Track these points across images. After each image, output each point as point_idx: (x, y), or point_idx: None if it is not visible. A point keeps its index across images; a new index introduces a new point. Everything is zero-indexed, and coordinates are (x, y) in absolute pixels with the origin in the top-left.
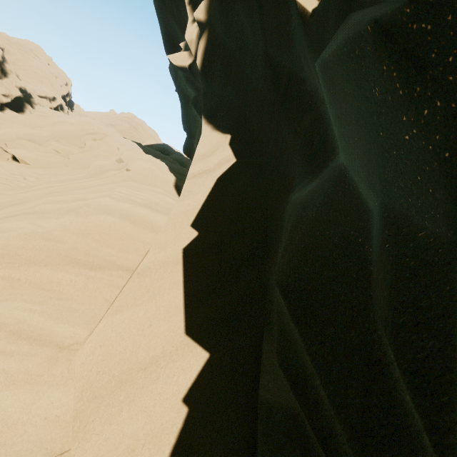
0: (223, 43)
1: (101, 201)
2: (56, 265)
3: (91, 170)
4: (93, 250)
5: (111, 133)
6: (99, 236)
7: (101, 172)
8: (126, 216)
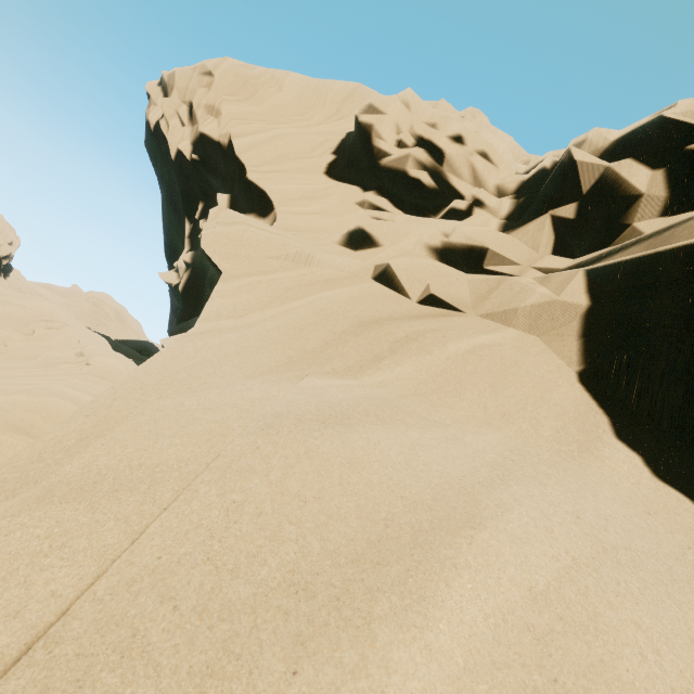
0: (200, 281)
1: (56, 386)
2: (3, 429)
3: (41, 360)
4: (39, 424)
5: (74, 322)
6: (47, 414)
7: (53, 364)
8: (78, 402)
